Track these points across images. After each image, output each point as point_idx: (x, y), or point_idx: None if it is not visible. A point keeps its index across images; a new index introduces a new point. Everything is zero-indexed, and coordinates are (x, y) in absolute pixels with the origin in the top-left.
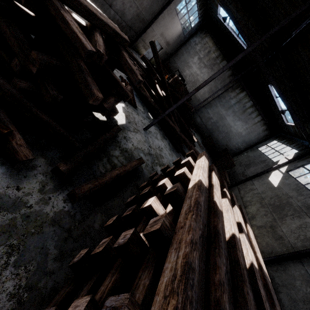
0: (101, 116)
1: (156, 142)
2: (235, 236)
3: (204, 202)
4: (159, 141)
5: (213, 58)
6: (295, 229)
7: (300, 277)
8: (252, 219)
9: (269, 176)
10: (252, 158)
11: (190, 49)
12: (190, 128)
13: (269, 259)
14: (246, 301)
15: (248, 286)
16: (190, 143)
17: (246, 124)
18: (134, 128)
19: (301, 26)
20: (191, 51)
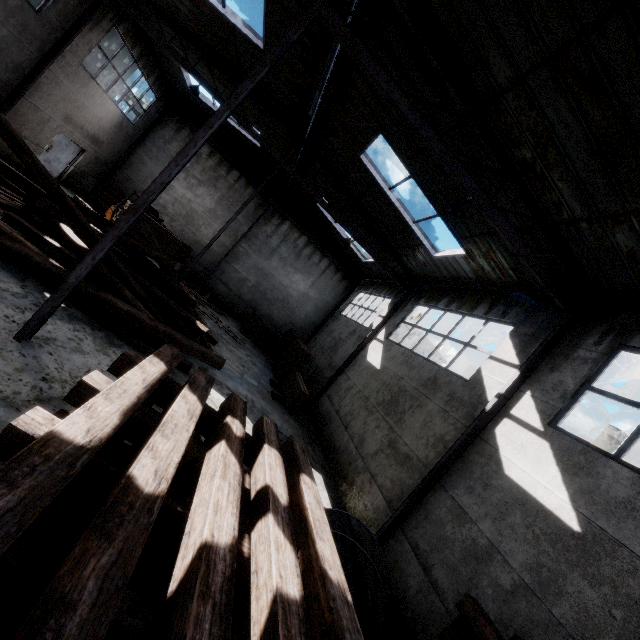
0: None
1: (77, 362)
2: (209, 548)
3: (5, 515)
4: (88, 356)
5: (211, 168)
6: (421, 430)
7: (449, 516)
8: (361, 445)
9: (366, 355)
10: (337, 333)
11: (157, 151)
12: (205, 308)
13: (400, 511)
14: None
15: None
16: (187, 339)
17: (310, 277)
18: None
19: (315, 102)
20: (161, 155)
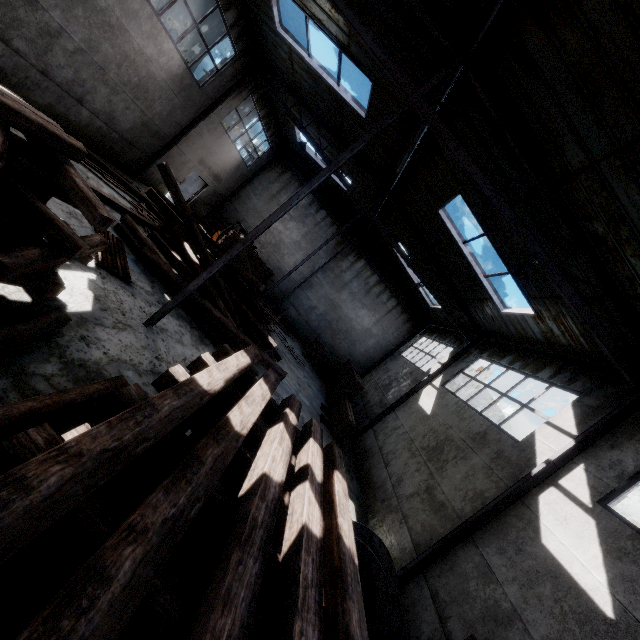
0: (17, 294)
1: (178, 350)
2: (267, 477)
3: (177, 409)
4: (186, 348)
5: (303, 206)
6: (461, 482)
7: (475, 572)
8: (398, 485)
9: (418, 398)
10: (394, 372)
11: (262, 189)
12: (276, 327)
13: (425, 555)
14: (226, 574)
15: (251, 554)
16: (259, 349)
17: (375, 314)
18: (118, 321)
19: (403, 162)
20: (264, 192)
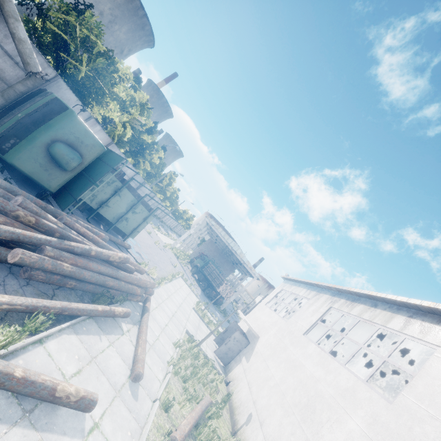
0: None
1: None
2: None
3: None
4: None
5: None
6: None
7: None
8: None
9: None
10: None
11: None
12: None
13: None
14: None
15: None
16: None
17: None
18: None
19: None
20: None
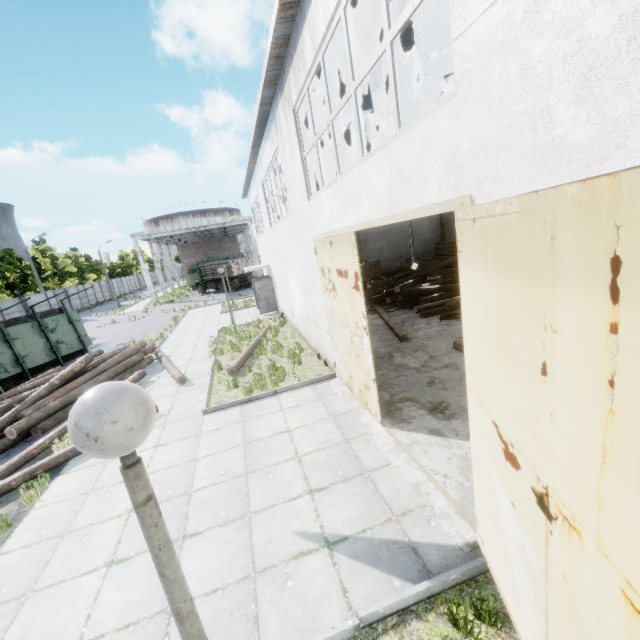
0: None
1: None
2: None
3: None
4: None
5: None
6: None
7: None
8: None
9: None
10: None
11: None
12: None
13: None
14: None
15: None
16: None
17: None
18: None
19: None
20: None
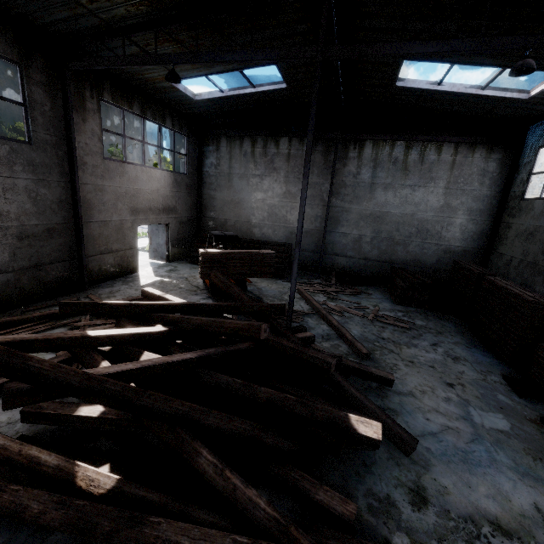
0: None
1: None
2: None
3: None
4: None
5: (261, 155)
6: None
7: None
8: None
9: None
10: None
11: (215, 180)
12: (339, 300)
13: None
14: None
15: None
16: None
17: (436, 183)
18: None
19: None
20: (219, 181)
